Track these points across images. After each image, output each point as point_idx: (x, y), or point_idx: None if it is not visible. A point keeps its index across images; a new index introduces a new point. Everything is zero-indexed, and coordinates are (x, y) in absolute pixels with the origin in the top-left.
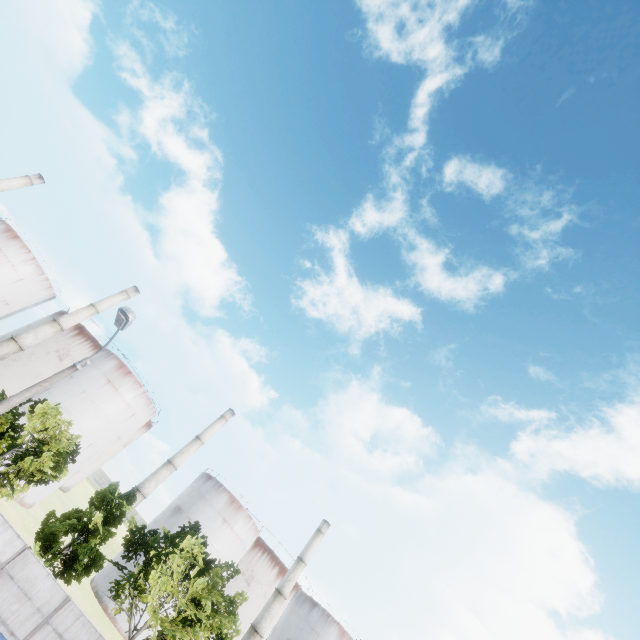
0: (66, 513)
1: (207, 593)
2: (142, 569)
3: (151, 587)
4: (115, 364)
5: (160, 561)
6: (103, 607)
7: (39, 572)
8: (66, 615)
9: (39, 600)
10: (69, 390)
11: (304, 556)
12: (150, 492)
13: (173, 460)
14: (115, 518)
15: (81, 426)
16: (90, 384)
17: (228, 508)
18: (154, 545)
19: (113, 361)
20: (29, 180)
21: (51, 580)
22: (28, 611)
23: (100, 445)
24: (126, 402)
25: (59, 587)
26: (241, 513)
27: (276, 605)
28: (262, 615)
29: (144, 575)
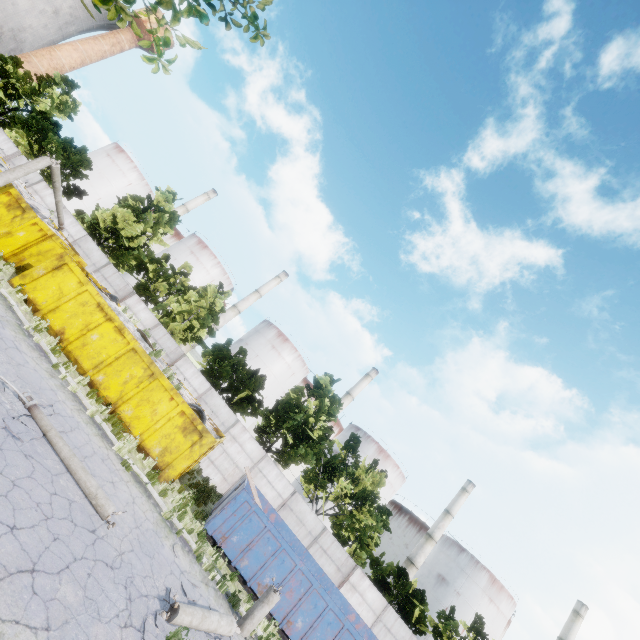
0: None
1: None
2: None
3: None
4: (375, 448)
5: None
6: None
7: None
8: None
9: None
10: None
11: (567, 639)
12: (420, 564)
13: (433, 535)
14: None
15: None
16: None
17: (491, 587)
18: None
19: (373, 445)
20: (280, 280)
21: None
22: None
23: None
24: (389, 483)
25: None
26: (503, 593)
27: None
28: None
29: None
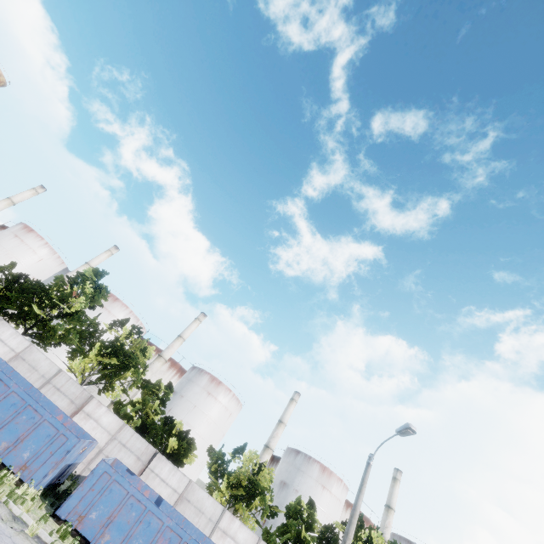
0: (281, 529)
1: None
2: None
3: None
4: (208, 378)
5: None
6: None
7: None
8: None
9: None
10: (184, 407)
11: (391, 503)
12: None
13: (269, 445)
14: (311, 525)
15: (201, 434)
16: (197, 399)
17: (322, 476)
18: None
19: (206, 376)
20: (110, 252)
21: None
22: None
23: (214, 444)
24: (224, 406)
25: None
26: (333, 478)
27: None
28: None
29: None
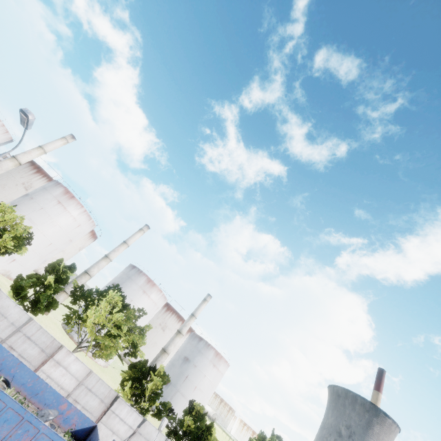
0: (28, 275)
1: (124, 322)
2: (84, 310)
3: (89, 318)
4: (62, 190)
5: (94, 304)
6: (70, 337)
7: (10, 303)
8: (31, 327)
9: (12, 319)
10: (31, 207)
11: (195, 313)
12: (94, 274)
13: (109, 255)
14: (62, 279)
15: (43, 231)
16: (46, 203)
17: (146, 285)
18: (89, 295)
19: (61, 188)
20: None
21: (18, 308)
22: (5, 324)
23: (58, 244)
24: (73, 217)
25: (24, 312)
26: (155, 288)
27: (177, 338)
28: (169, 343)
29: (85, 312)
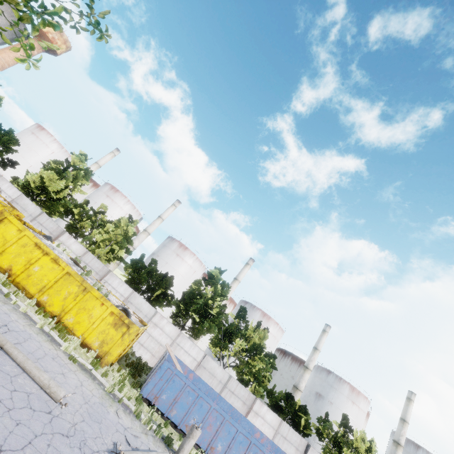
0: None
1: None
2: None
3: None
4: (260, 314)
5: None
6: None
7: None
8: None
9: None
10: None
11: (406, 418)
12: (303, 388)
13: (308, 366)
14: None
15: None
16: None
17: (352, 394)
18: None
19: (258, 312)
20: (175, 206)
21: None
22: None
23: None
24: (273, 336)
25: None
26: (360, 396)
27: (399, 452)
28: None
29: None
